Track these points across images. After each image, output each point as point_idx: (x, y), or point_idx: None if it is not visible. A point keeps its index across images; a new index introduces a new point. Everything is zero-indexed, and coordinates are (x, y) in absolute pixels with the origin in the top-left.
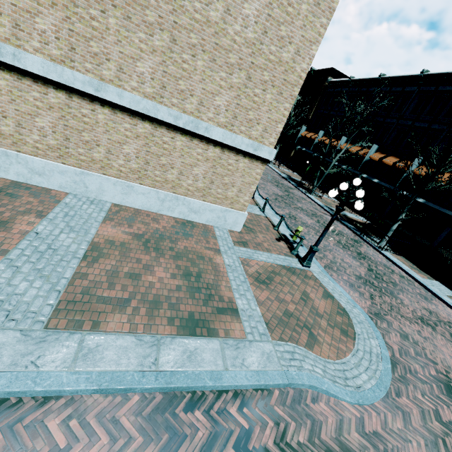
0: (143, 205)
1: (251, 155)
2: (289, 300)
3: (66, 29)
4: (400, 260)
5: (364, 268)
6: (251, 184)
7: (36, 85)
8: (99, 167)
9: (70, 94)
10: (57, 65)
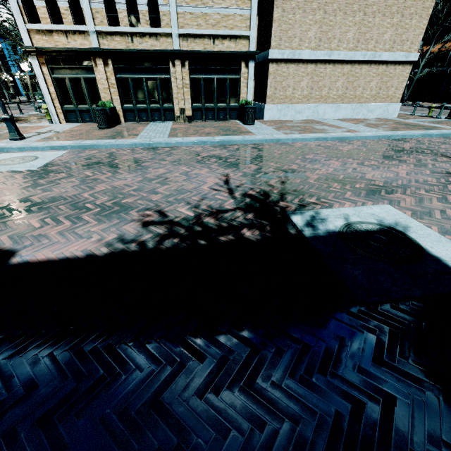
0: (343, 116)
1: (403, 62)
2: None
3: (319, 32)
4: None
5: None
6: (403, 82)
7: (303, 65)
8: (323, 100)
9: (316, 64)
10: (314, 51)
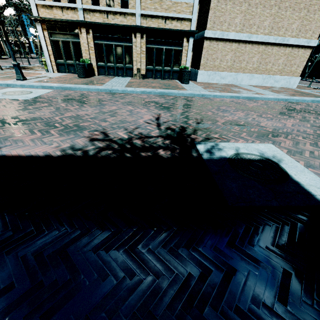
0: (256, 83)
1: (305, 46)
2: None
3: (243, 19)
4: None
5: None
6: (303, 61)
7: (229, 43)
8: (242, 70)
9: (239, 43)
10: (238, 33)
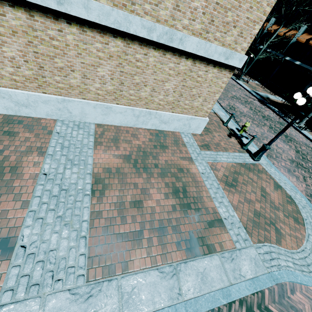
0: (121, 122)
1: (221, 63)
2: (254, 199)
3: None
4: None
5: (292, 150)
6: (216, 93)
7: None
8: (77, 92)
9: (30, 11)
10: None
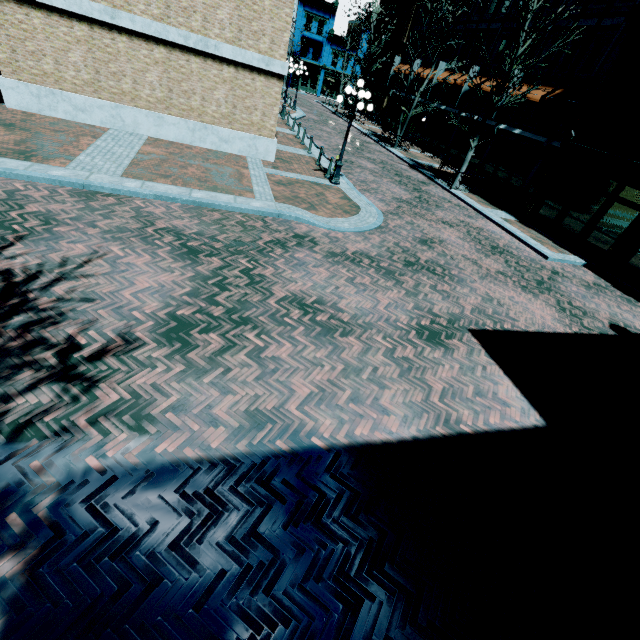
0: (176, 137)
1: (266, 72)
2: (303, 194)
3: None
4: (471, 197)
5: (411, 196)
6: (274, 106)
7: (63, 20)
8: (130, 99)
9: (92, 25)
10: None
